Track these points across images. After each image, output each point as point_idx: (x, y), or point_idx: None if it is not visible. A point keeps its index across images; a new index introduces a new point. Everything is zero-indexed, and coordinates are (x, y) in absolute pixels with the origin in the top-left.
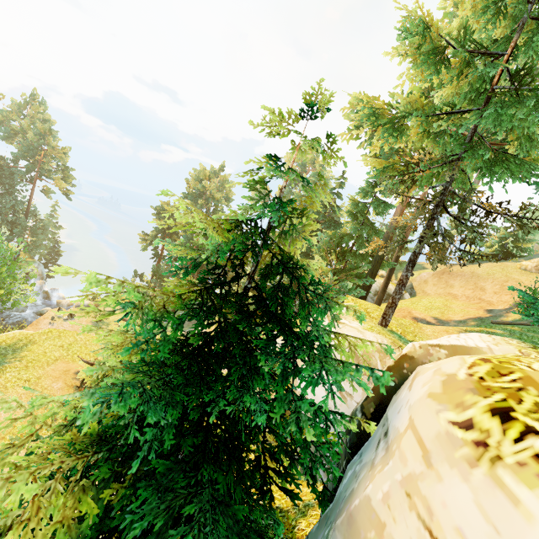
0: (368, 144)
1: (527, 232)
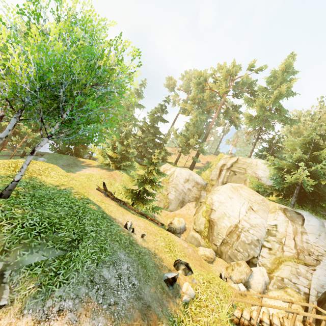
0: (198, 93)
1: None
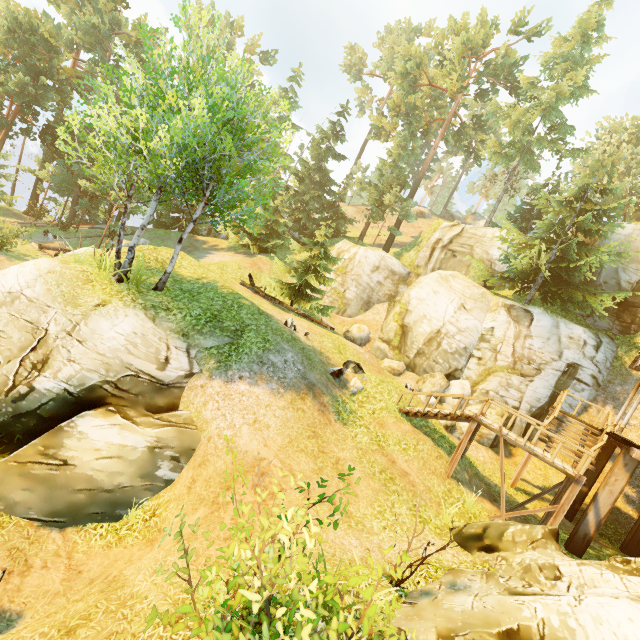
0: (406, 95)
1: None
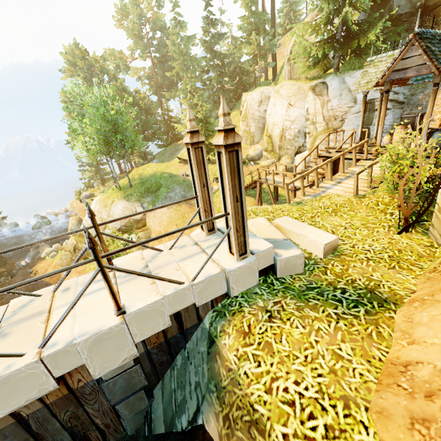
0: None
1: (295, 6)
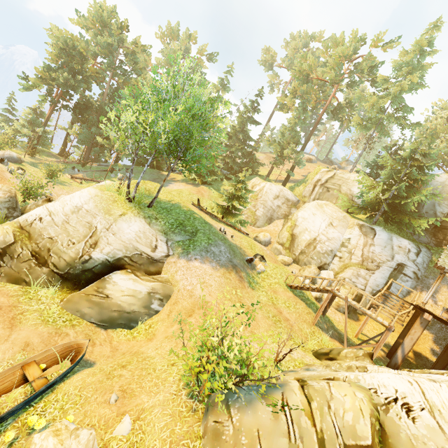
0: (301, 85)
1: None
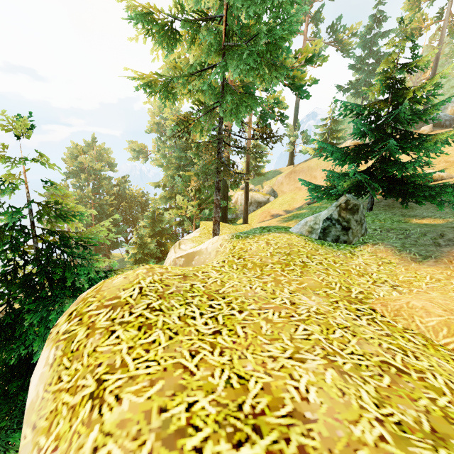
0: None
1: (339, 124)
